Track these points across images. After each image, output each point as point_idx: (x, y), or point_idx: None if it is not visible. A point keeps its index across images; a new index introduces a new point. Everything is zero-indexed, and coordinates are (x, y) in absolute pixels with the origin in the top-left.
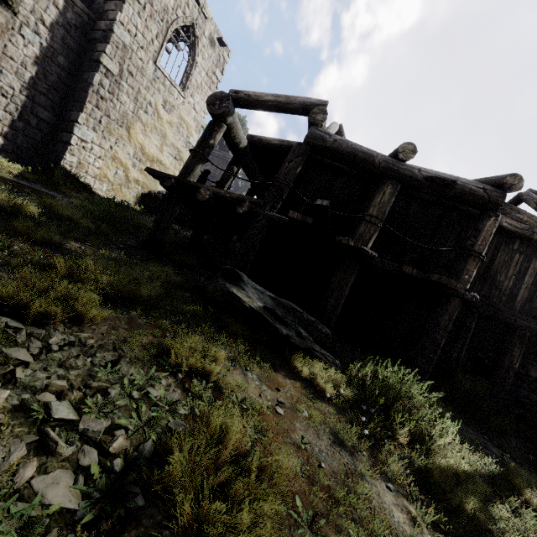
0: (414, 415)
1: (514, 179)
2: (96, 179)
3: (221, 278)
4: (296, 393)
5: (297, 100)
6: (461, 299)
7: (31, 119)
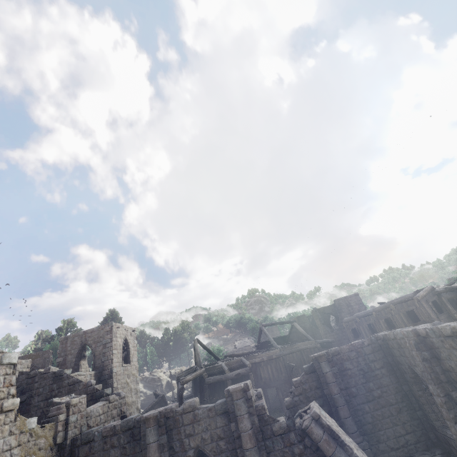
0: None
1: (249, 364)
2: None
3: None
4: None
5: (198, 374)
6: None
7: None
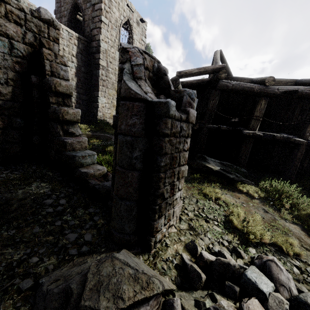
0: (290, 198)
1: None
2: (110, 118)
3: (198, 160)
4: (245, 198)
5: (209, 68)
6: (306, 145)
7: (80, 102)
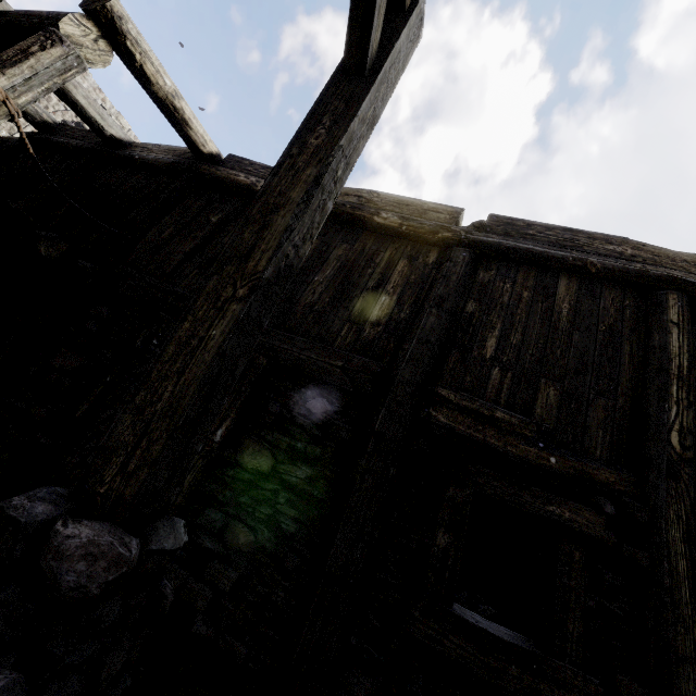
0: None
1: None
2: None
3: None
4: None
5: None
6: None
7: None
